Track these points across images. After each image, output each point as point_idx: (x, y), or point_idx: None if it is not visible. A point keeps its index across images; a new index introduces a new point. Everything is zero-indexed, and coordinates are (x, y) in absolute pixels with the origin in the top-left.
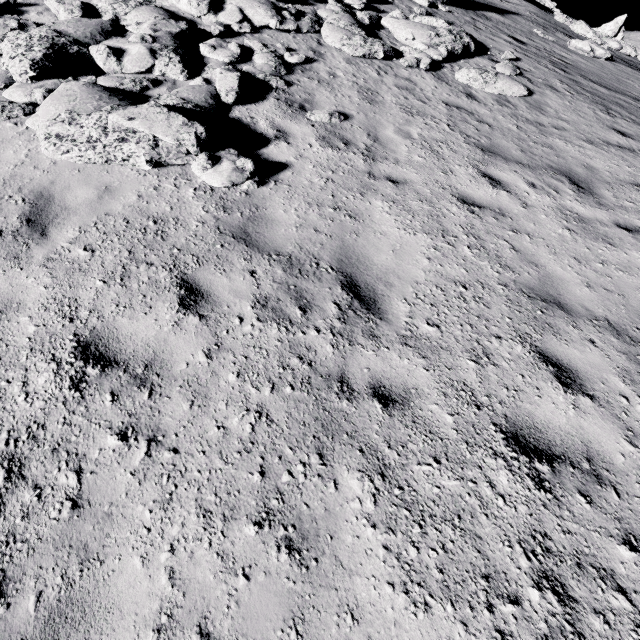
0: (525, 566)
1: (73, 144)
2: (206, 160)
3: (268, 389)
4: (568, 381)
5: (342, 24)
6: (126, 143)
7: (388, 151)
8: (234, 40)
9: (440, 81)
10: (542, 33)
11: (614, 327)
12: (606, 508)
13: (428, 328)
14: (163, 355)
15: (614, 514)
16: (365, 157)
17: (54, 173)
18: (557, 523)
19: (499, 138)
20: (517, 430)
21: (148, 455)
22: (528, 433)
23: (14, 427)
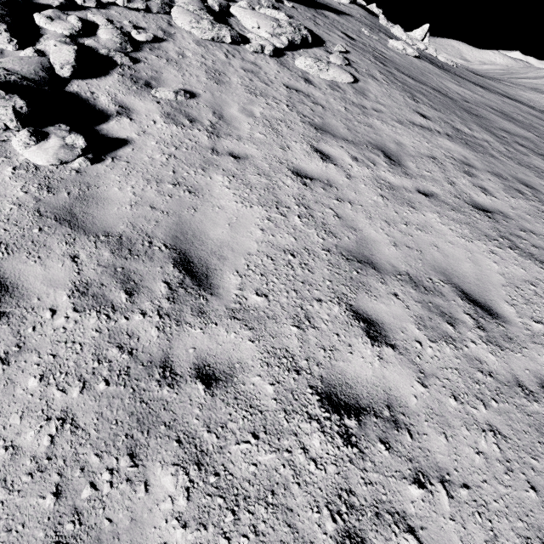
0: (331, 529)
1: None
2: (28, 136)
3: (77, 389)
4: (375, 334)
5: (191, 8)
6: None
7: (232, 128)
8: (76, 13)
9: (282, 66)
10: (368, 32)
11: (413, 280)
12: (401, 451)
13: (257, 298)
14: None
15: (407, 455)
16: (209, 134)
17: None
18: (361, 476)
19: (330, 118)
20: (331, 389)
21: None
22: (340, 390)
23: None
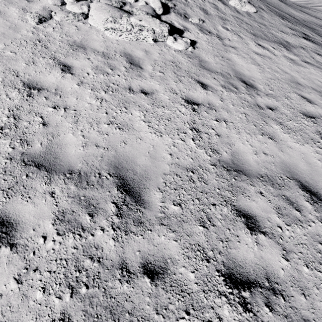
0: (318, 137)
1: (121, 32)
2: (173, 39)
3: (242, 108)
4: (310, 102)
5: None
6: (142, 31)
7: (224, 35)
8: None
9: (225, 5)
10: None
11: (314, 89)
12: None
13: (271, 91)
14: (210, 101)
15: None
16: (218, 38)
17: (121, 45)
18: (320, 129)
19: (255, 30)
20: (304, 113)
21: (226, 124)
22: (307, 113)
23: (187, 121)
